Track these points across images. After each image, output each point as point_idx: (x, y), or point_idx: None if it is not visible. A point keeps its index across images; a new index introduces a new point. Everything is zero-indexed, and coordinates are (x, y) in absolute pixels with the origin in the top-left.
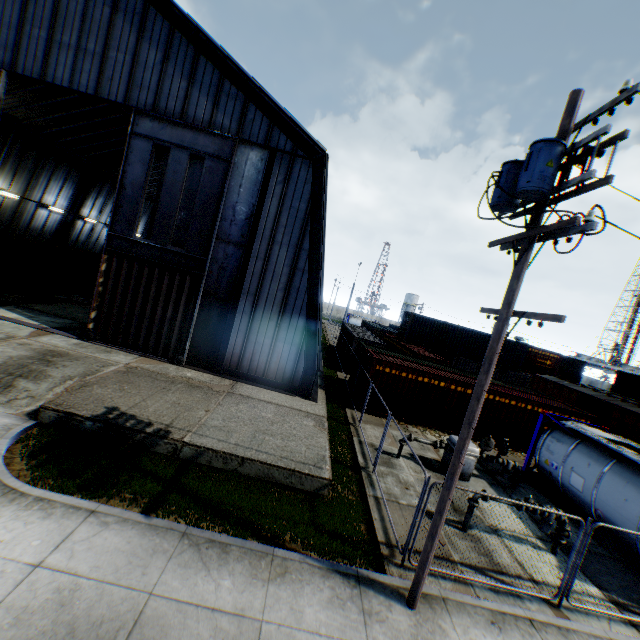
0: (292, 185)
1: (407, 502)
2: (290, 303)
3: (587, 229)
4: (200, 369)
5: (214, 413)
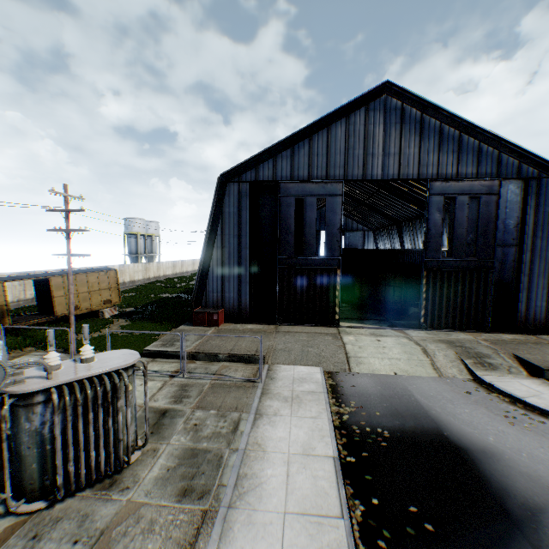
0: (541, 198)
1: None
2: None
3: None
4: (500, 332)
5: None
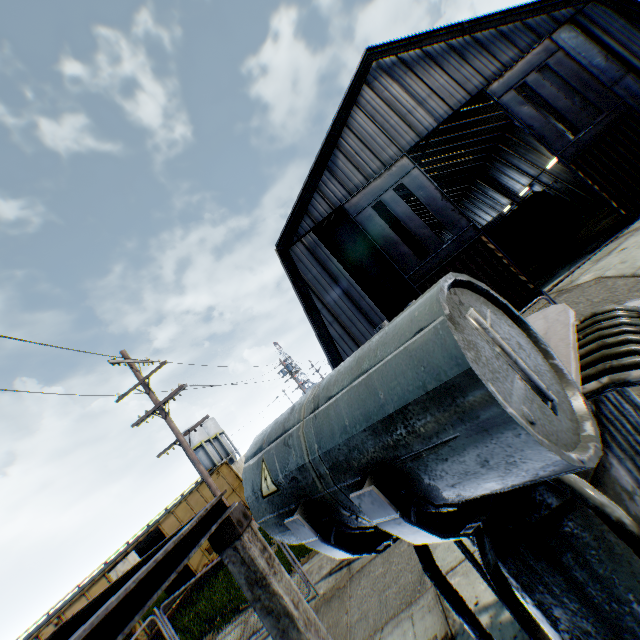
0: (599, 23)
1: None
2: None
3: None
4: None
5: None
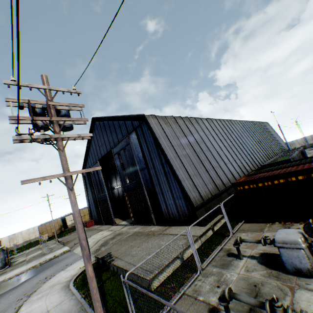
0: (145, 134)
1: (203, 298)
2: (169, 180)
3: (16, 140)
4: (160, 224)
5: (139, 247)
